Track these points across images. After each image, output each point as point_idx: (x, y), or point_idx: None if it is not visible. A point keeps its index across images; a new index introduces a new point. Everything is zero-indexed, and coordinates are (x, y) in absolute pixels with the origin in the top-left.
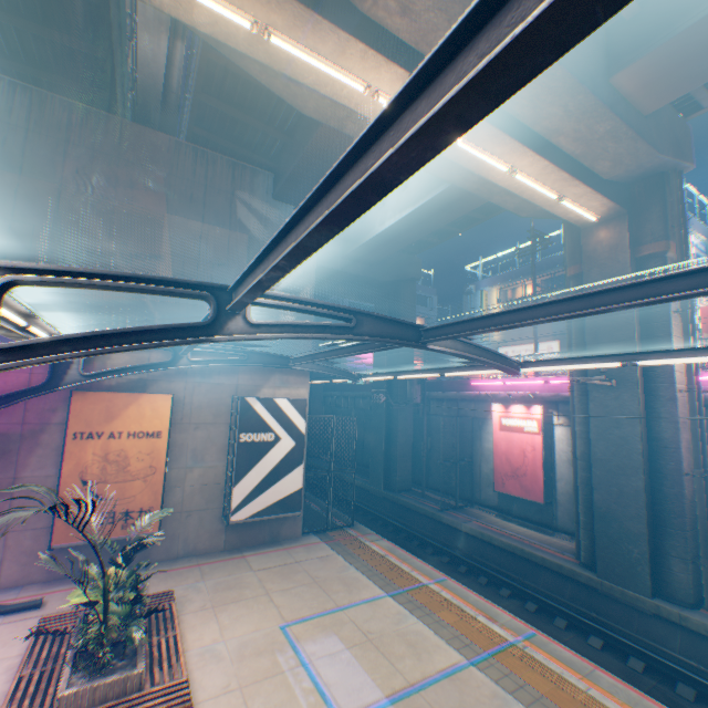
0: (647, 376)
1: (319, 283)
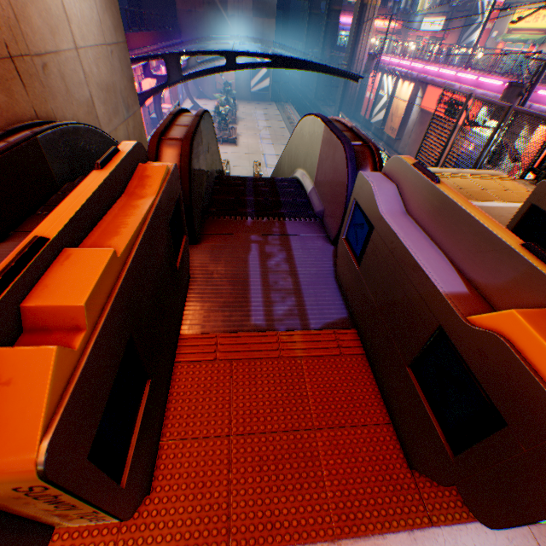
0: (352, 56)
1: None
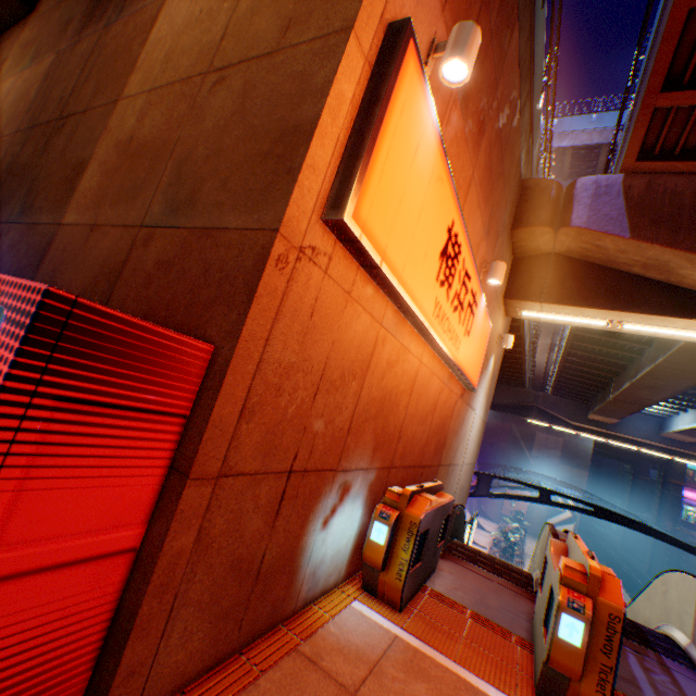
0: None
1: (609, 450)
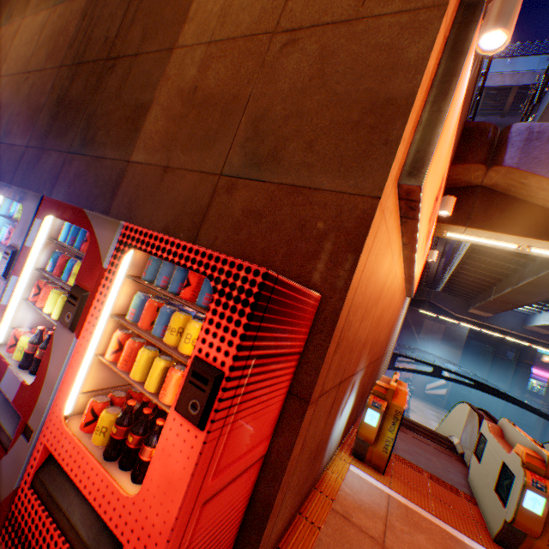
0: None
1: (479, 336)
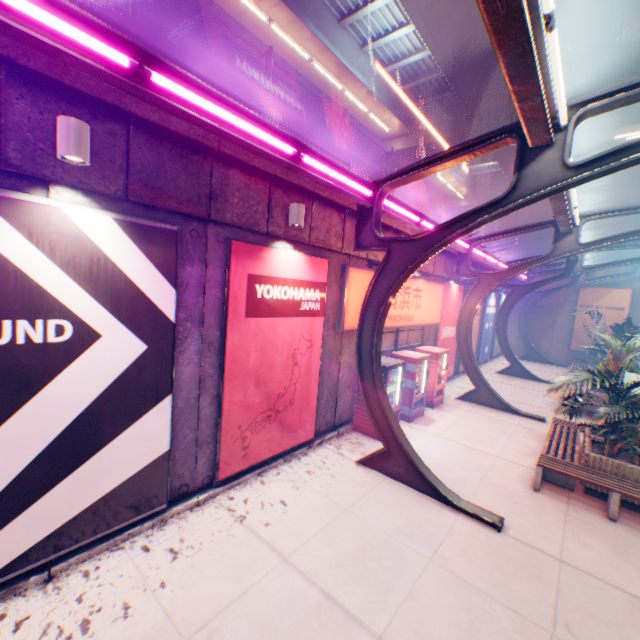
0: None
1: None
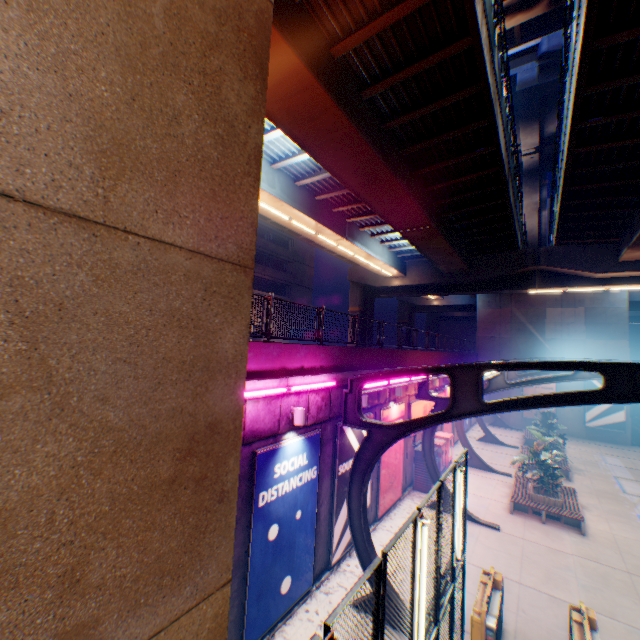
0: None
1: None
